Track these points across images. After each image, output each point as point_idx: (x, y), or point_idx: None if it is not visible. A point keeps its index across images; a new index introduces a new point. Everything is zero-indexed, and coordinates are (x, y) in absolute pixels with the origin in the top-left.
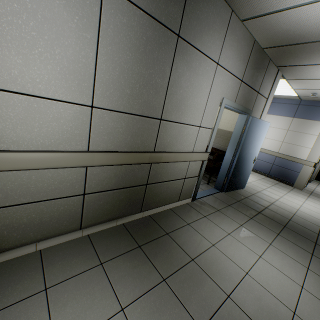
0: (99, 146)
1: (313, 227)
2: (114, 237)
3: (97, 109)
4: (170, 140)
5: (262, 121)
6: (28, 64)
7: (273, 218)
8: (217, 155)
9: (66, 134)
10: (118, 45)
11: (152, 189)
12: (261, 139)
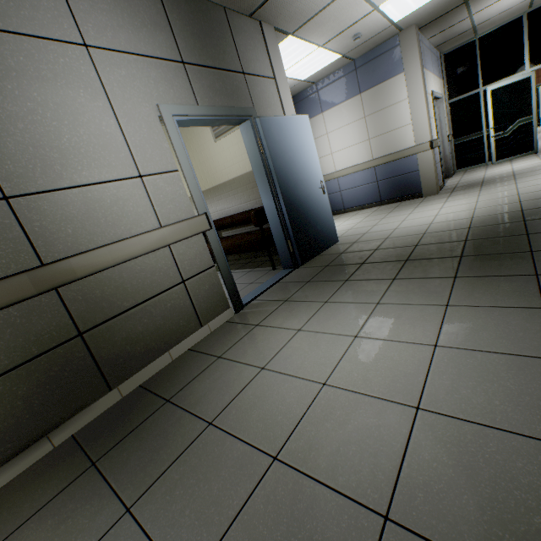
0: None
1: (457, 234)
2: (38, 478)
3: None
4: (76, 228)
5: (286, 117)
6: None
7: (387, 258)
8: (254, 214)
9: None
10: None
11: (108, 336)
12: (310, 148)
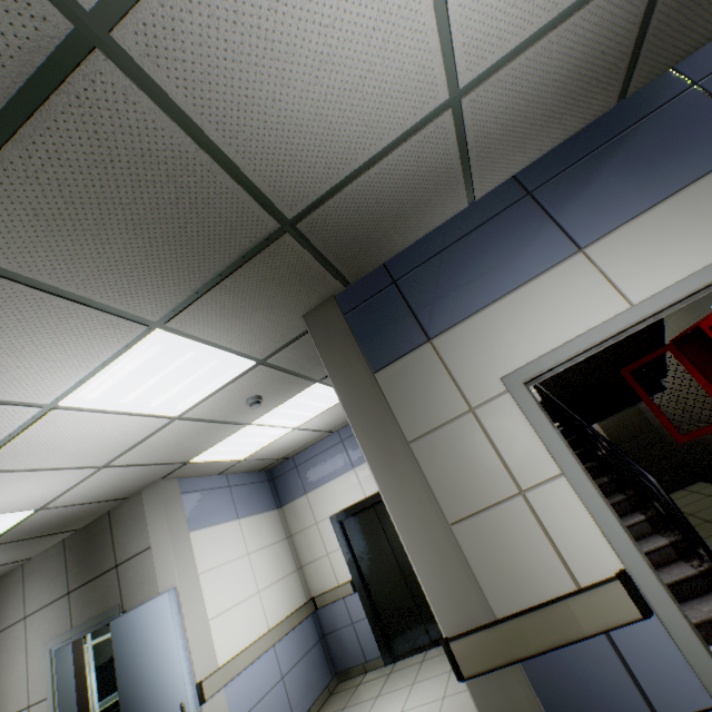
0: None
1: None
2: None
3: None
4: None
5: (139, 608)
6: None
7: None
8: None
9: None
10: None
11: None
12: (169, 645)
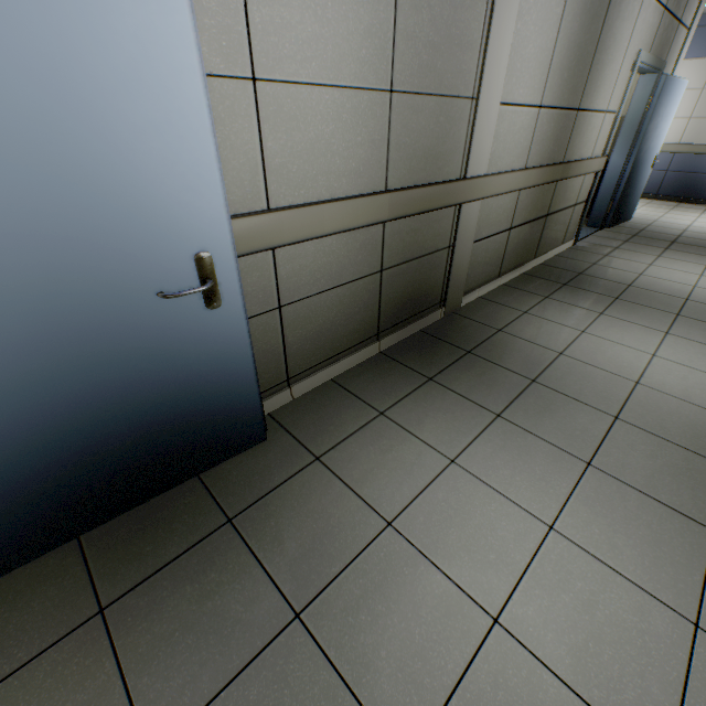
0: (531, 162)
1: None
2: (530, 283)
3: (542, 109)
4: (577, 142)
5: (678, 80)
6: (521, 67)
7: (696, 244)
8: None
9: (519, 149)
10: (573, 12)
11: (548, 224)
12: (670, 118)
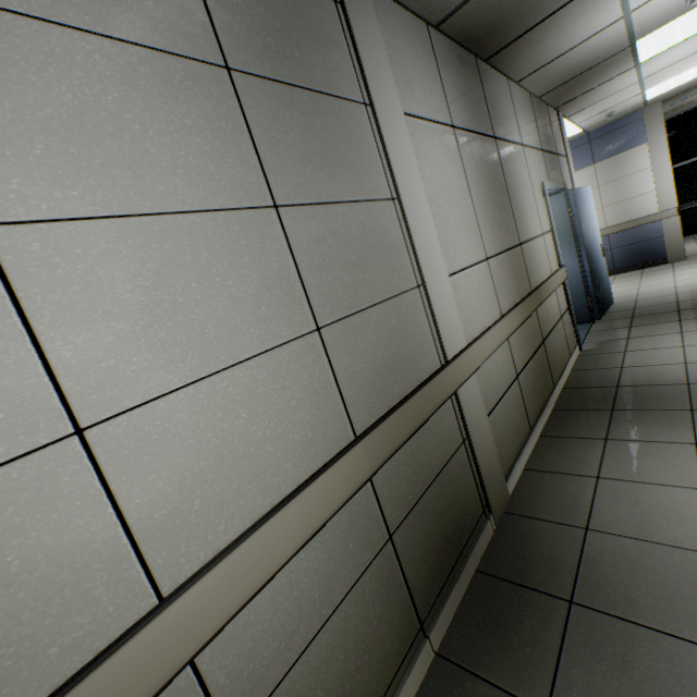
0: (504, 305)
1: None
2: (570, 421)
3: (489, 260)
4: (533, 267)
5: (582, 189)
6: (453, 238)
7: None
8: None
9: (486, 302)
10: (475, 180)
11: (548, 347)
12: (593, 215)
